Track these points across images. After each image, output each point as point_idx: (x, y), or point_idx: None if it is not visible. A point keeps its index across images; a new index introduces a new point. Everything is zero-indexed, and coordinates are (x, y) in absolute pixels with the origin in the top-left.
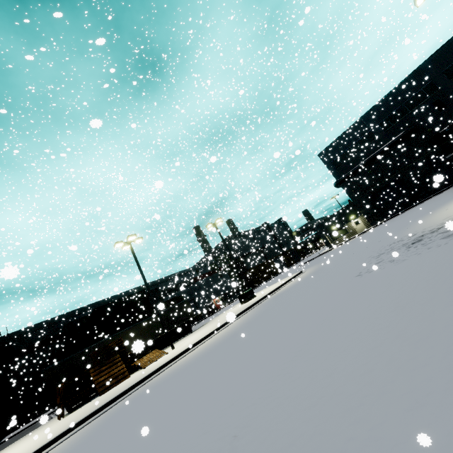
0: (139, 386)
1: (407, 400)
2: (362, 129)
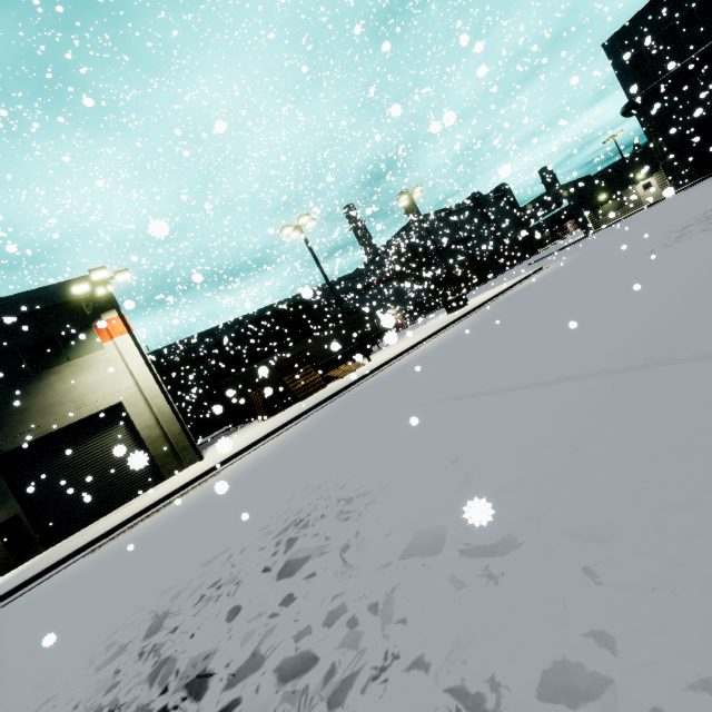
0: (356, 385)
1: (702, 301)
2: None
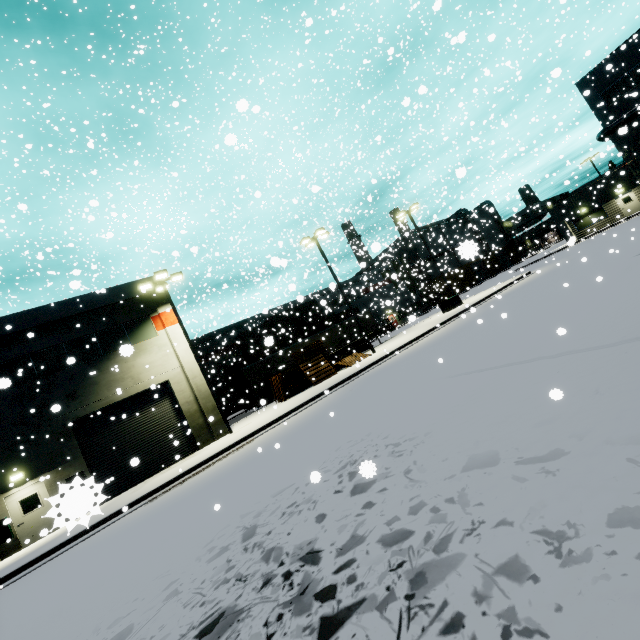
0: (366, 371)
1: None
2: None
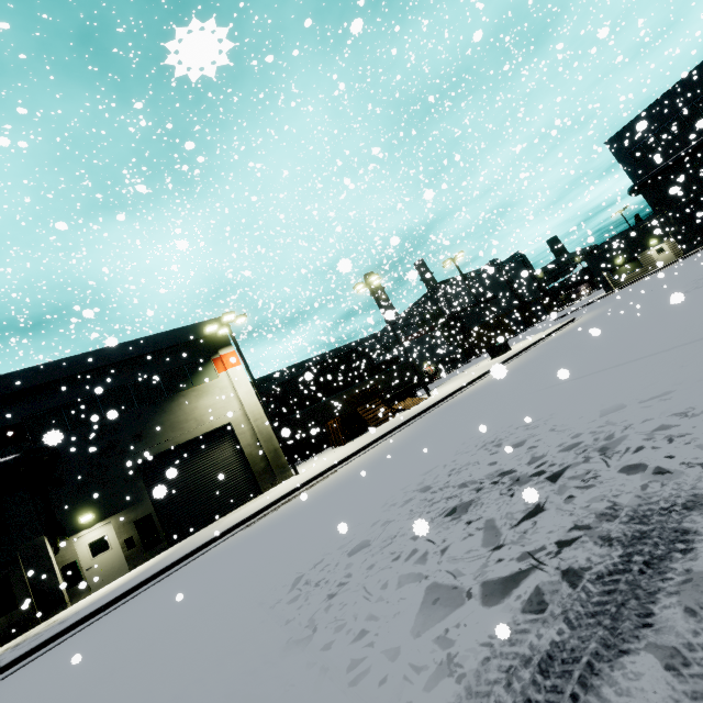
0: (433, 408)
1: None
2: (692, 90)
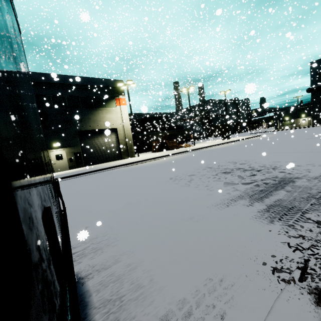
0: (198, 150)
1: None
2: None
